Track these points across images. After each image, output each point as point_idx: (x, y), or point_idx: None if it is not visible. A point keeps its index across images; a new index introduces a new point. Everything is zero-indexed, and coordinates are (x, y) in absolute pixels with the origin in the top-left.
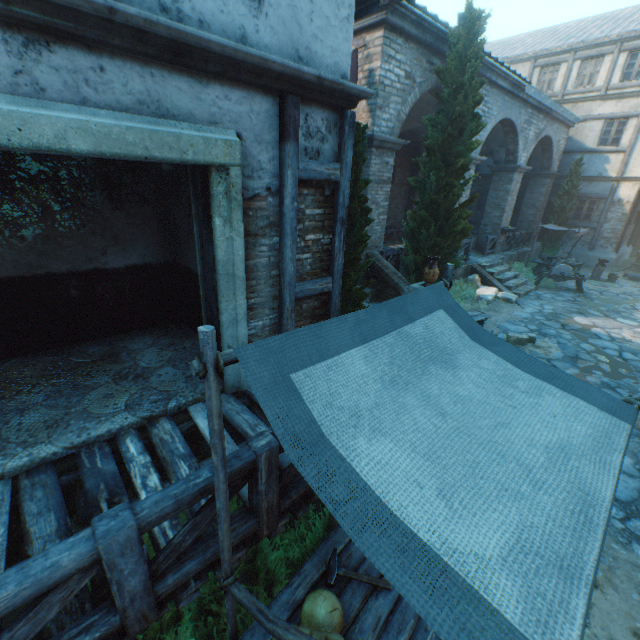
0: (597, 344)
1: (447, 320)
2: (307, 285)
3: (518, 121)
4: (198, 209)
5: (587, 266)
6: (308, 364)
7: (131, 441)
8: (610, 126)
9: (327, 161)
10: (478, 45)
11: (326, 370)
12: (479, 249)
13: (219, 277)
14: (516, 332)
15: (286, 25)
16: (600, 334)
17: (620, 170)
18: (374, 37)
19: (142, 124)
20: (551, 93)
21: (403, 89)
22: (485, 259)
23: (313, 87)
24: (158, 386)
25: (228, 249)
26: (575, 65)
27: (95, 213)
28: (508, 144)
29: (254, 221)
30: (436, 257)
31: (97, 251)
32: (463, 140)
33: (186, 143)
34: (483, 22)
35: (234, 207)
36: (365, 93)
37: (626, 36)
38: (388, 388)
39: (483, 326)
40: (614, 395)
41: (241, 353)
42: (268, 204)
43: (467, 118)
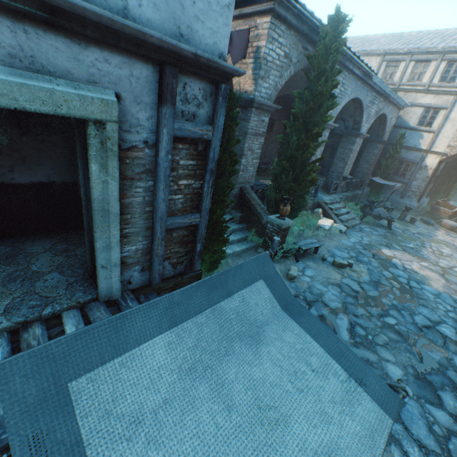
0: (394, 272)
1: (264, 291)
2: (177, 219)
3: (365, 101)
4: (82, 151)
5: (398, 209)
6: (97, 365)
7: (0, 345)
8: (427, 113)
9: (202, 123)
10: (341, 41)
11: (118, 368)
12: (326, 189)
13: (94, 212)
14: (340, 257)
15: (169, 3)
16: (397, 264)
17: (429, 145)
18: (263, 21)
19: (12, 76)
20: (391, 82)
21: (282, 66)
22: (329, 197)
23: (191, 61)
24: (40, 291)
25: (104, 190)
26: (410, 64)
27: (3, 136)
28: (356, 116)
29: (131, 167)
30: (290, 198)
31: (4, 168)
32: (320, 113)
33: (60, 98)
34: (346, 24)
35: (110, 156)
36: (238, 72)
37: (448, 49)
38: (184, 378)
39: (318, 250)
40: (399, 316)
41: (5, 370)
42: (145, 154)
43: (325, 96)
